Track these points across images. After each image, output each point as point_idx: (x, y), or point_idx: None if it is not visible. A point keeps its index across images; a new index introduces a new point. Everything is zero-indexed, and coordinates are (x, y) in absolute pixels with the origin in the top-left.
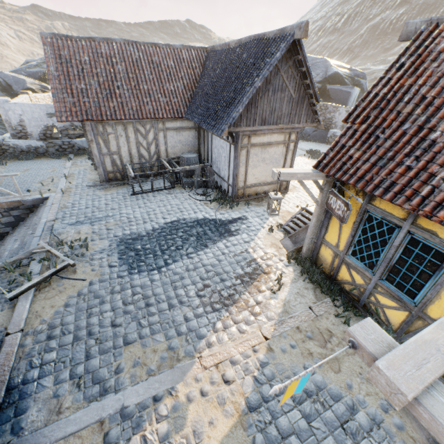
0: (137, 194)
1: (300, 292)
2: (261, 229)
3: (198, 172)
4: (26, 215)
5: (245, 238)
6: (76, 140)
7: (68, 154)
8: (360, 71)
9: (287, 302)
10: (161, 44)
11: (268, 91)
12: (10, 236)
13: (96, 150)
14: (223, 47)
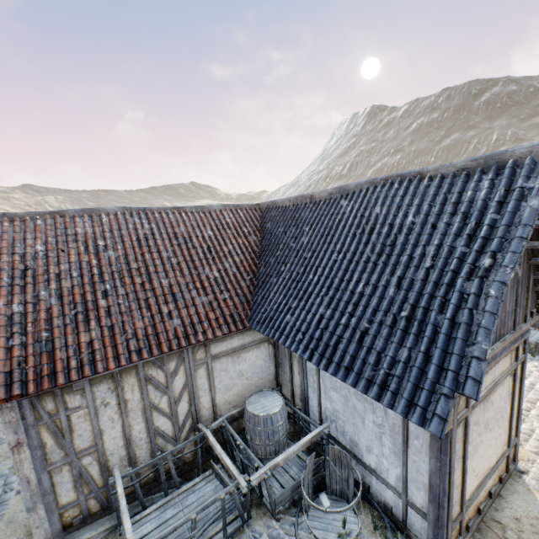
0: None
1: None
2: None
3: (308, 466)
4: None
5: None
6: None
7: None
8: None
9: None
10: (188, 207)
11: None
12: None
13: (28, 466)
14: (296, 201)
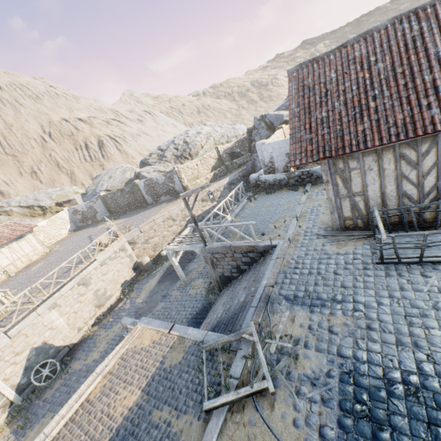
0: (386, 263)
1: None
2: None
3: None
4: (258, 258)
5: None
6: (315, 168)
7: (305, 184)
8: None
9: None
10: None
11: None
12: (244, 277)
13: (330, 193)
14: None
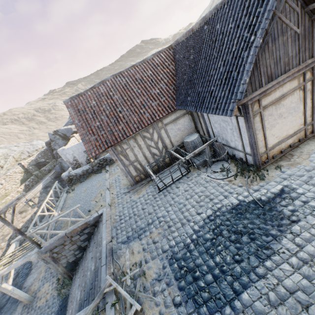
0: (162, 190)
1: None
2: None
3: (207, 151)
4: (93, 230)
5: None
6: (106, 155)
7: (105, 167)
8: None
9: None
10: (137, 63)
11: (267, 43)
12: (88, 251)
13: (121, 165)
14: (186, 35)
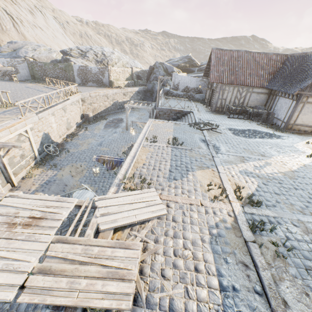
0: (229, 118)
1: None
2: (301, 142)
3: (264, 114)
4: (180, 117)
5: (291, 142)
6: (196, 94)
7: (190, 100)
8: None
9: None
10: (262, 53)
11: None
12: None
13: (217, 96)
14: (300, 54)
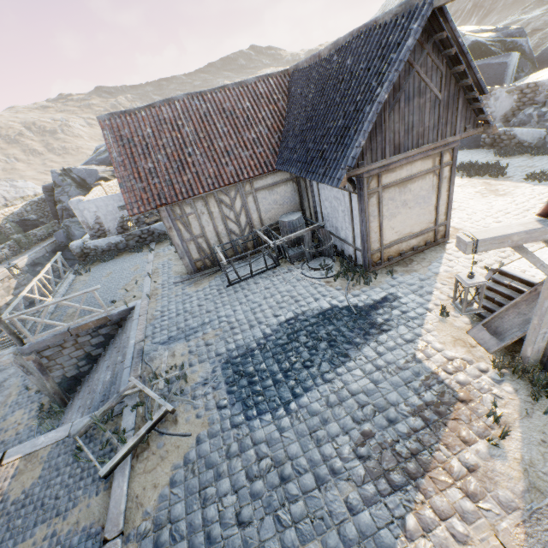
0: (233, 284)
1: (547, 439)
2: (427, 313)
3: (307, 239)
4: (114, 331)
5: (405, 335)
6: (155, 225)
7: (149, 244)
8: (513, 28)
9: (529, 466)
10: (230, 85)
11: (399, 102)
12: (102, 361)
13: (177, 239)
14: (310, 61)
